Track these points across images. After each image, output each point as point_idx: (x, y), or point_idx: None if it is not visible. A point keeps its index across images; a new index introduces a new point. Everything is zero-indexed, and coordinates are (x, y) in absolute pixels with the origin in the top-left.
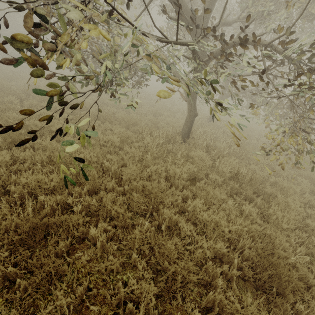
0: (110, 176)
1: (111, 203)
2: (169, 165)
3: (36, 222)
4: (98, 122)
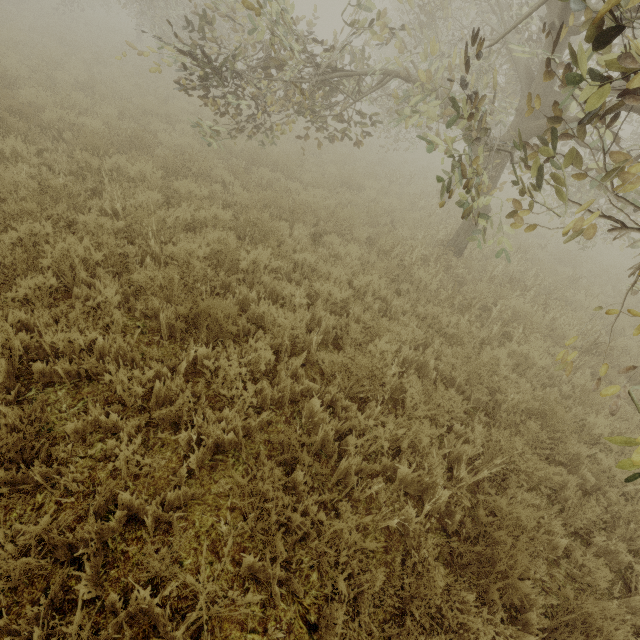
0: (432, 381)
1: (483, 444)
2: (516, 344)
3: (503, 542)
4: (283, 223)
